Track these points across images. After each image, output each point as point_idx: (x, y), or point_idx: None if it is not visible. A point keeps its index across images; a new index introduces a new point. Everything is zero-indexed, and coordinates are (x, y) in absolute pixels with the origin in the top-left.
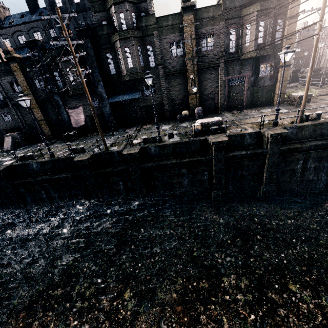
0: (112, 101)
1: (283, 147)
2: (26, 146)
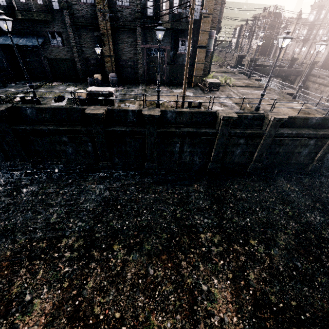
0: (1, 43)
1: (160, 129)
2: None
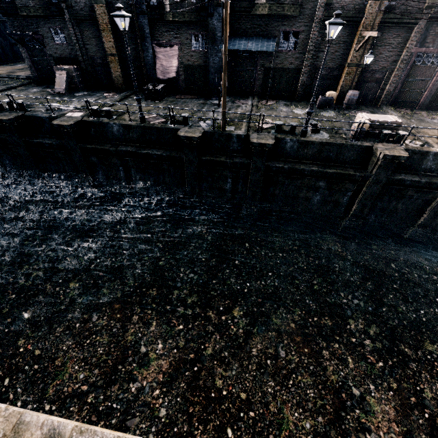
0: (229, 48)
1: None
2: (86, 92)
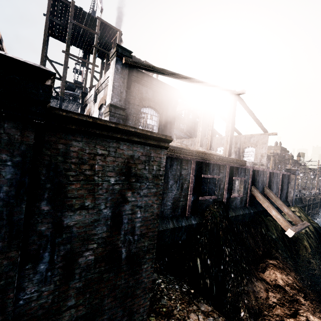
0: None
1: None
2: None
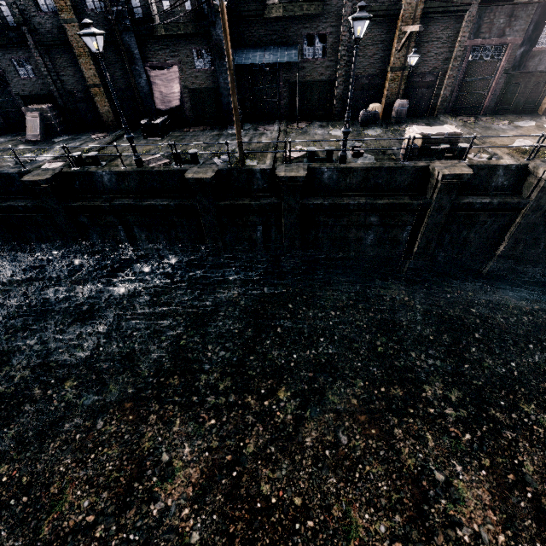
0: (241, 63)
1: None
2: (68, 136)
